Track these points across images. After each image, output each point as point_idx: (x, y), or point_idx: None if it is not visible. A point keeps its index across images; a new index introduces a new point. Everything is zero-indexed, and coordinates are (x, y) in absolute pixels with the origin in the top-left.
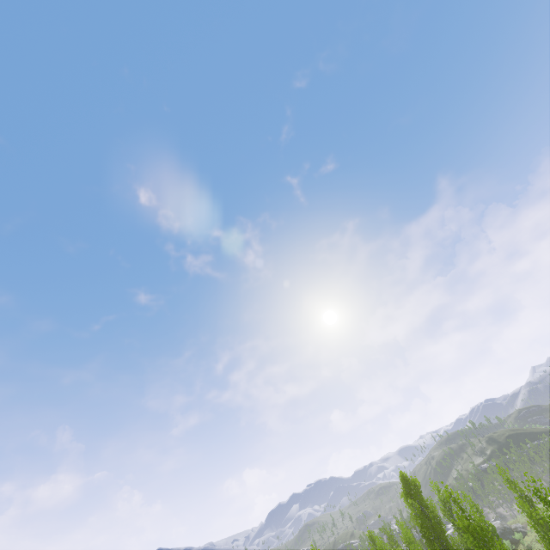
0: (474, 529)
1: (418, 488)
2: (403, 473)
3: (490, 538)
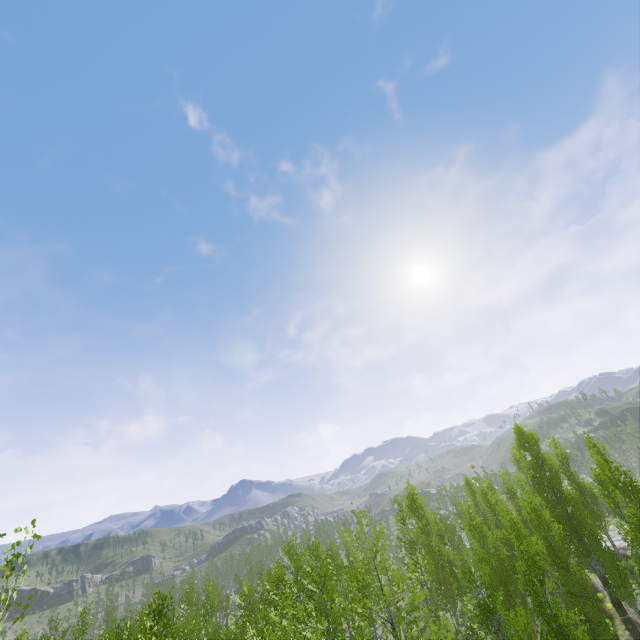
0: (620, 481)
1: (535, 441)
2: (518, 426)
3: (639, 490)
